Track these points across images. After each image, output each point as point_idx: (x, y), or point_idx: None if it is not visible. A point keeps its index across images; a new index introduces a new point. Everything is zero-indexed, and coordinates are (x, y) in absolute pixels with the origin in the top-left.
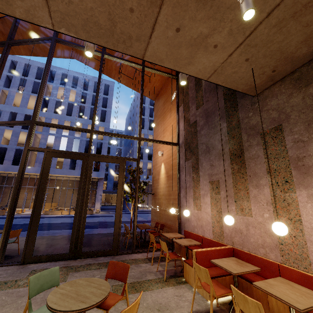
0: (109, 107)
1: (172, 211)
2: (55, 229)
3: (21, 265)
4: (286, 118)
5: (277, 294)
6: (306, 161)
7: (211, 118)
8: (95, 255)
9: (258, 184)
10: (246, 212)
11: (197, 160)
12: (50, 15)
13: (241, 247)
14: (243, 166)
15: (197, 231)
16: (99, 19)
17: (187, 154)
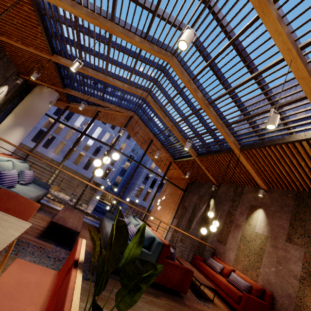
0: None
1: None
2: None
3: None
4: None
5: None
6: None
7: None
8: None
9: None
10: None
11: None
12: None
13: None
14: None
15: None
16: None
17: None
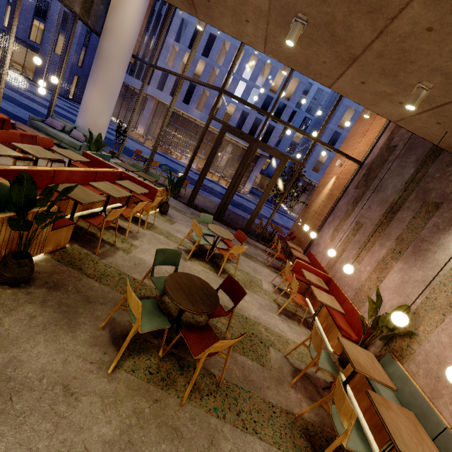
0: None
1: (305, 228)
2: (204, 190)
3: (186, 206)
4: (451, 199)
5: (316, 293)
6: (423, 245)
7: (409, 153)
8: (230, 226)
9: (383, 244)
10: (359, 260)
11: (363, 194)
12: (264, 47)
13: (337, 280)
14: (388, 223)
15: (318, 256)
16: (298, 59)
17: (360, 181)
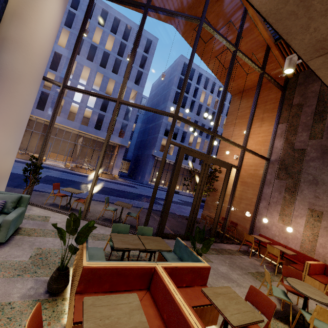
0: (147, 69)
1: (266, 221)
2: (106, 193)
3: None
4: None
5: None
6: None
7: None
8: None
9: None
10: None
11: (295, 185)
12: None
13: None
14: None
15: (278, 239)
16: None
17: (280, 174)
